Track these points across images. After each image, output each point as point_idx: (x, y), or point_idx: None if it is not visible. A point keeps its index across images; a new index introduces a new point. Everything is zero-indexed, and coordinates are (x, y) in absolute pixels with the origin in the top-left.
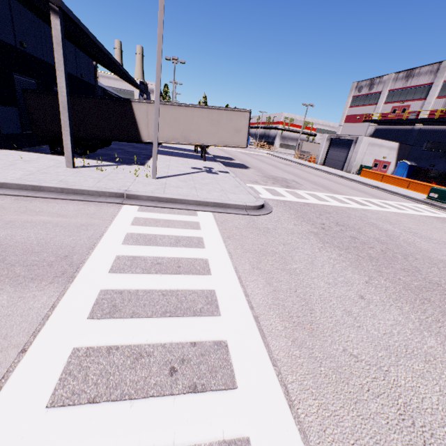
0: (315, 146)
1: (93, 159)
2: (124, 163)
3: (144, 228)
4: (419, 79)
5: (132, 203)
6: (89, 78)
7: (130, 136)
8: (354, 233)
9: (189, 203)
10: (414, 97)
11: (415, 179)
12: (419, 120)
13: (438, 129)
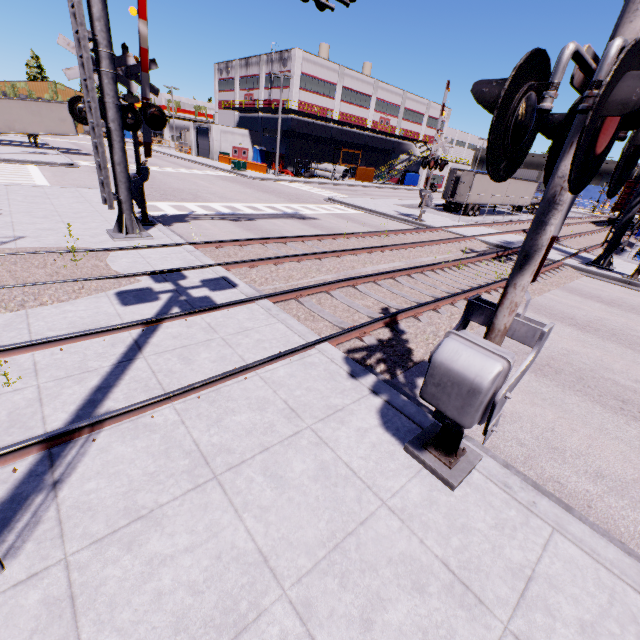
0: None
1: None
2: None
3: None
4: (253, 69)
5: None
6: None
7: None
8: None
9: (21, 162)
10: (254, 87)
11: (268, 162)
12: (252, 110)
13: (270, 118)
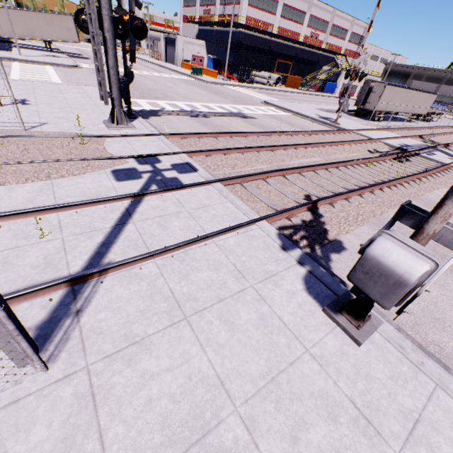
0: None
1: None
2: None
3: (25, 66)
4: None
5: (16, 62)
6: None
7: None
8: None
9: (41, 63)
10: (212, 3)
11: (219, 69)
12: (209, 23)
13: (223, 31)
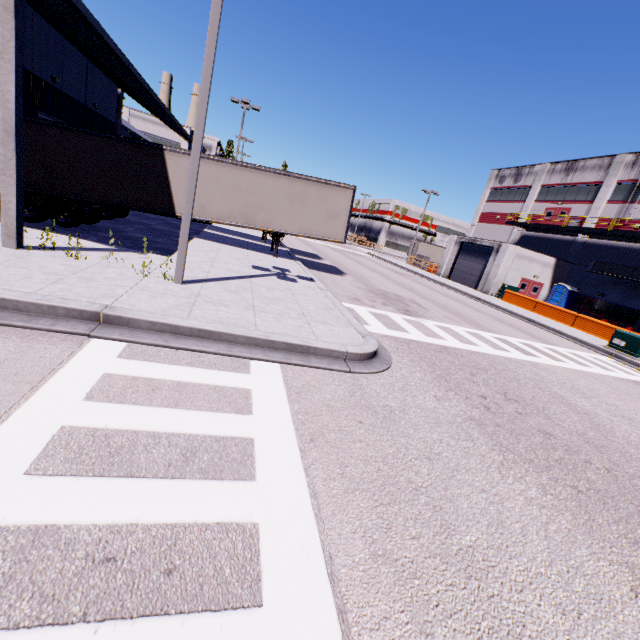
0: (436, 250)
1: (86, 235)
2: (138, 247)
3: (115, 411)
4: (583, 175)
5: (113, 336)
6: (107, 111)
7: (156, 205)
8: (542, 421)
9: (236, 340)
10: (576, 198)
11: (577, 311)
12: (586, 230)
13: (610, 246)
